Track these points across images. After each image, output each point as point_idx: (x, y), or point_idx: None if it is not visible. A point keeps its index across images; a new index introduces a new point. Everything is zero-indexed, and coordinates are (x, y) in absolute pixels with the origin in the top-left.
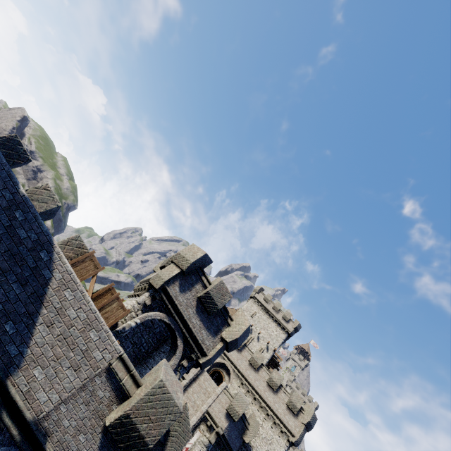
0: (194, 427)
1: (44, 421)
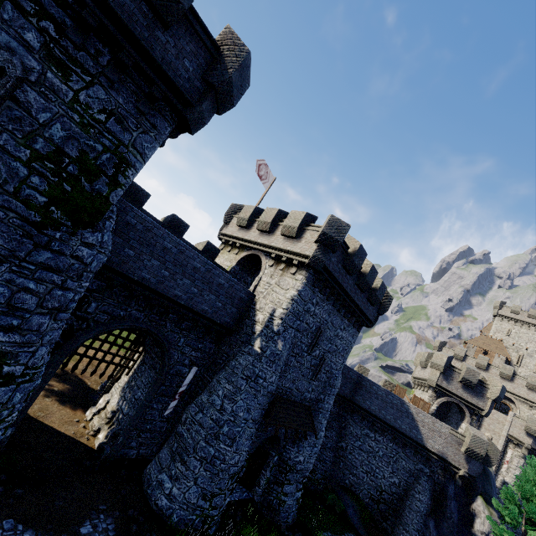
0: (504, 447)
1: (442, 454)
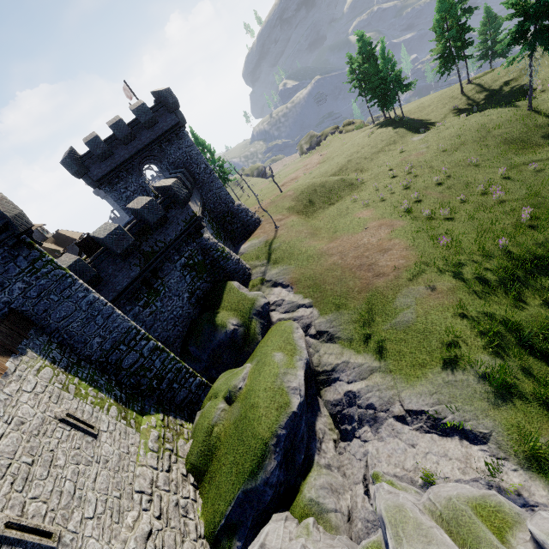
0: None
1: None
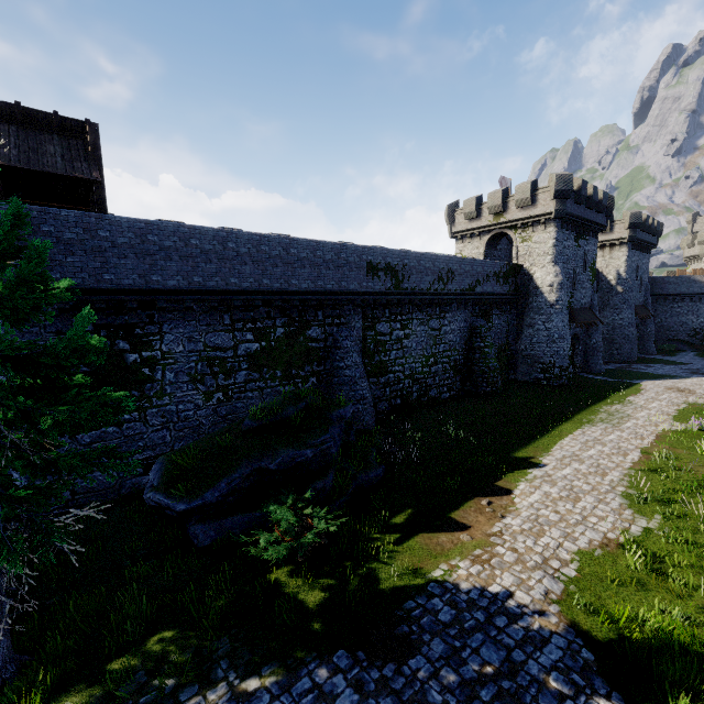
0: None
1: None
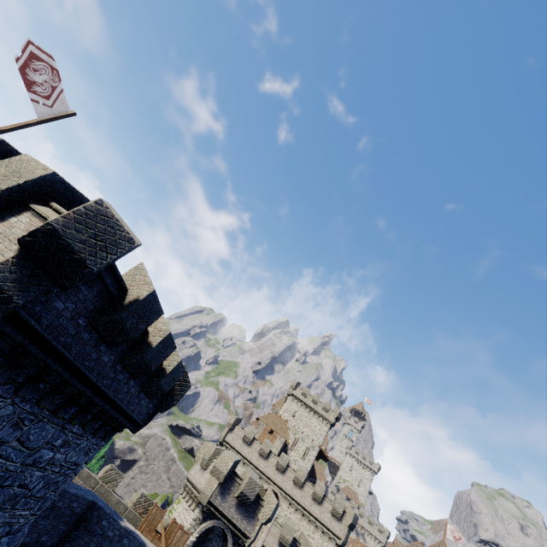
0: None
1: None
